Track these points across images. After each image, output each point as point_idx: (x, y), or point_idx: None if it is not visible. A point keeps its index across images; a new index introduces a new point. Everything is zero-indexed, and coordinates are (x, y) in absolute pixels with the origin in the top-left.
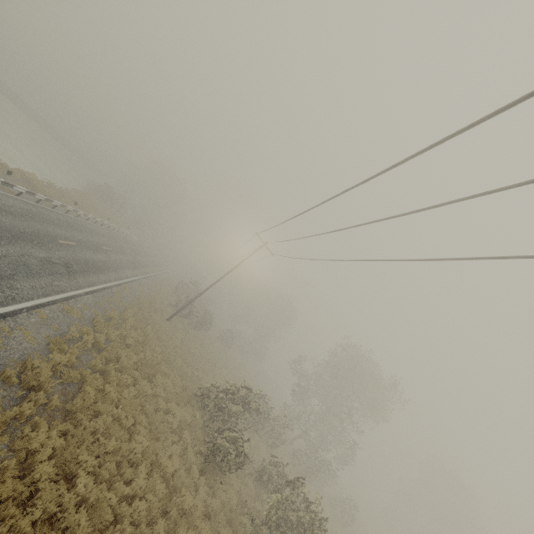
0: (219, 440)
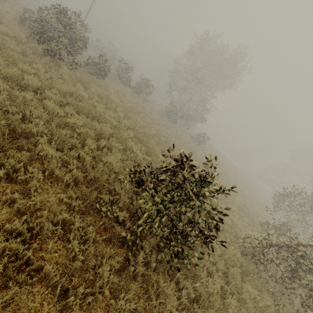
0: (27, 9)
